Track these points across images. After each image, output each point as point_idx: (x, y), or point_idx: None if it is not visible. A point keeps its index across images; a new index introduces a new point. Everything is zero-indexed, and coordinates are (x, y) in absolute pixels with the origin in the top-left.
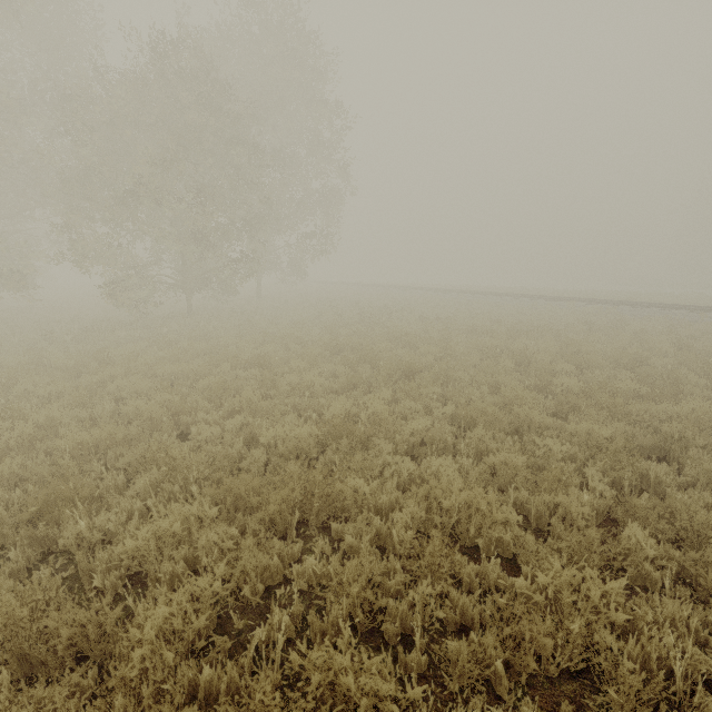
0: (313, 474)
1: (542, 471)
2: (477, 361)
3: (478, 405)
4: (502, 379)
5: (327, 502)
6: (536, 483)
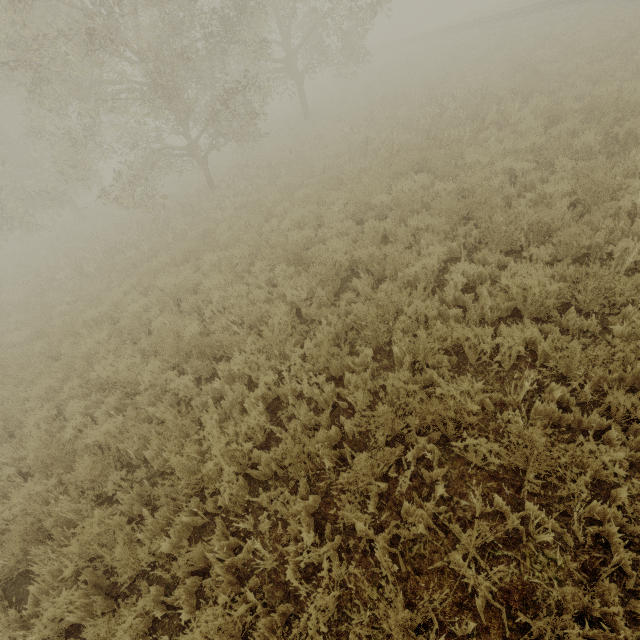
0: None
1: None
2: None
3: None
4: None
5: None
6: None
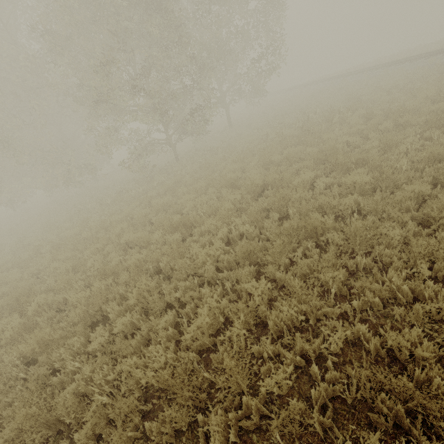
0: None
1: None
2: (426, 190)
3: (393, 338)
4: None
5: None
6: None
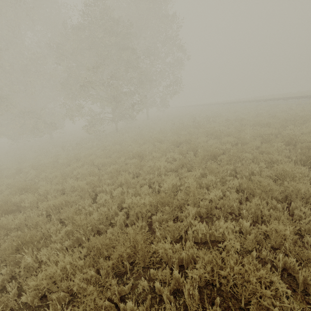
0: (138, 238)
1: (308, 232)
2: (259, 144)
3: (257, 179)
4: (275, 158)
5: (148, 255)
6: (303, 243)
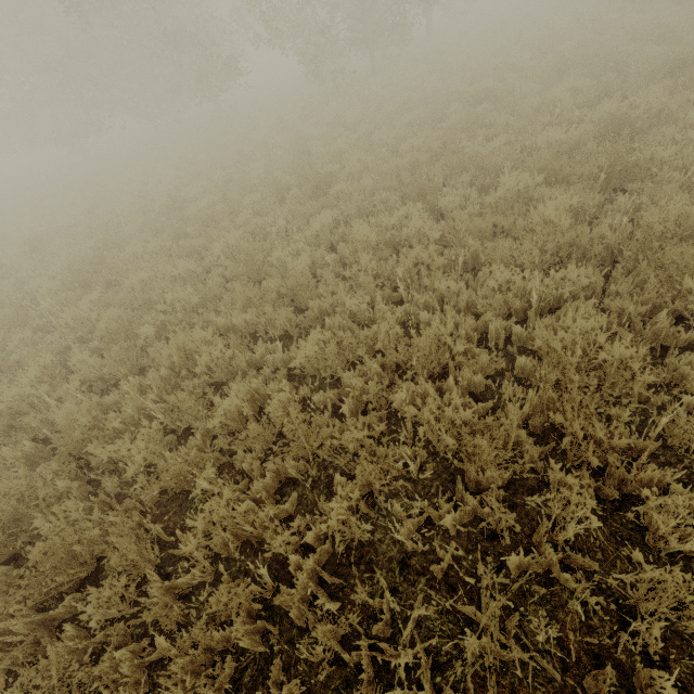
0: (615, 147)
1: None
2: None
3: None
4: None
5: (624, 170)
6: None
